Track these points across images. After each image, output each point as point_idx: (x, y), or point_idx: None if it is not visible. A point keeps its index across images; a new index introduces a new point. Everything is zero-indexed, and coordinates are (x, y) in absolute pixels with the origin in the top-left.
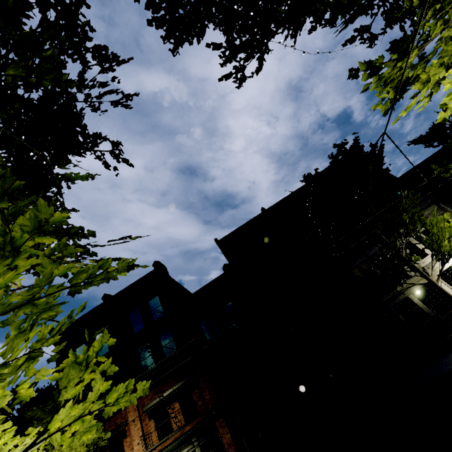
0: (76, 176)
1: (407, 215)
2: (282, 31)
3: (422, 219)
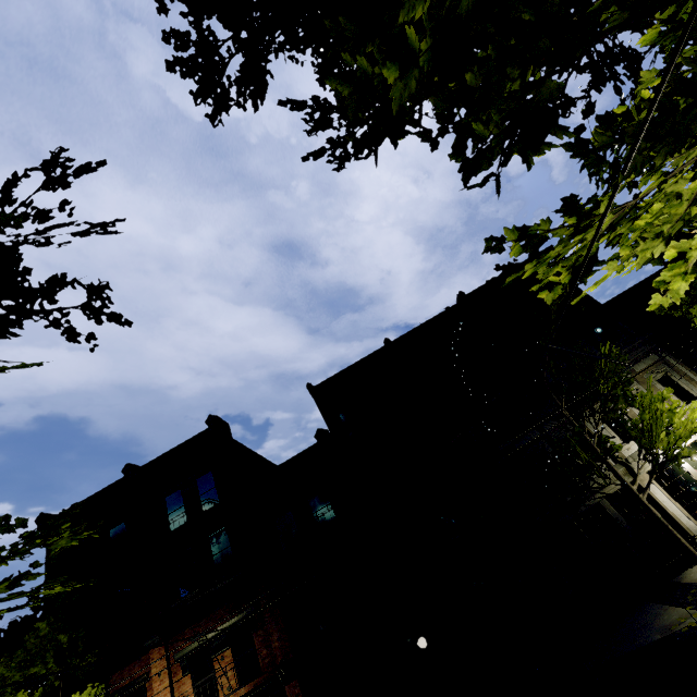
0: (3, 368)
1: (607, 385)
2: (366, 155)
3: (629, 393)
